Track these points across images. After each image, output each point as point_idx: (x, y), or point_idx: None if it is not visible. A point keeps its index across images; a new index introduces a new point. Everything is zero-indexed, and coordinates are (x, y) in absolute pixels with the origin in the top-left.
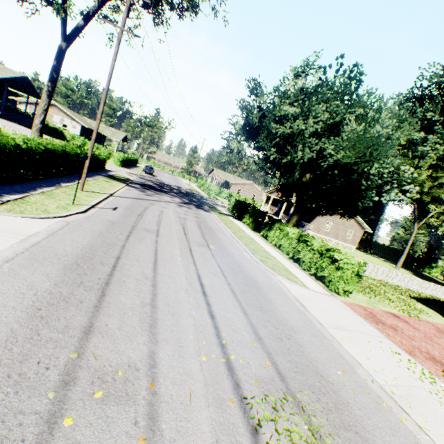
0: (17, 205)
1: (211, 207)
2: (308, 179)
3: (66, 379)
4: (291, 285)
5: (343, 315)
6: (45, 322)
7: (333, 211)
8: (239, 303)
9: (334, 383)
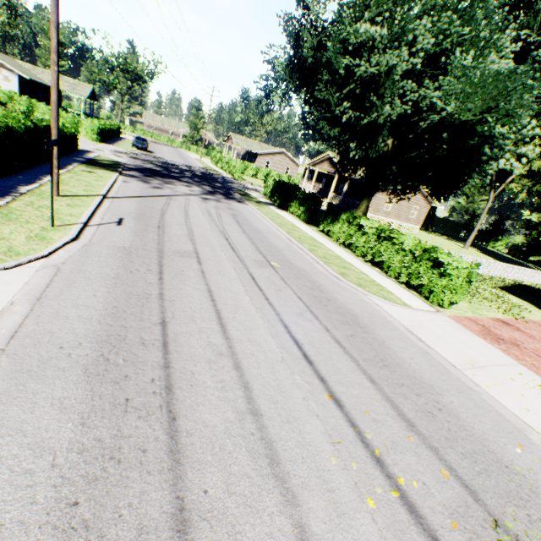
0: None
1: (242, 194)
2: (390, 147)
3: None
4: (391, 307)
5: (465, 341)
6: (97, 539)
7: (416, 190)
8: (356, 362)
9: (525, 474)
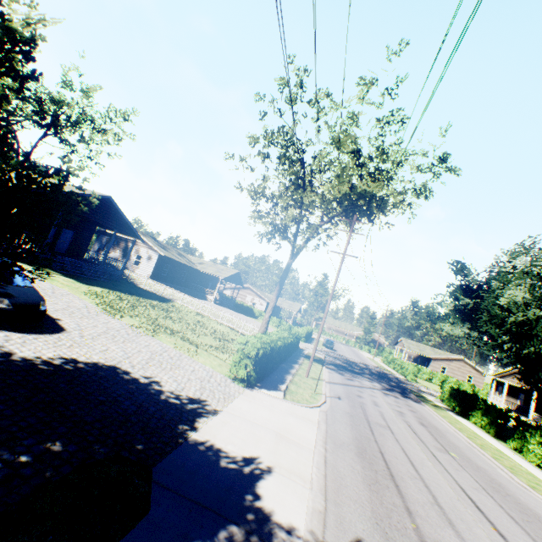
0: (291, 394)
1: (417, 394)
2: None
3: (420, 539)
4: None
5: None
6: (379, 495)
7: None
8: (525, 532)
9: None
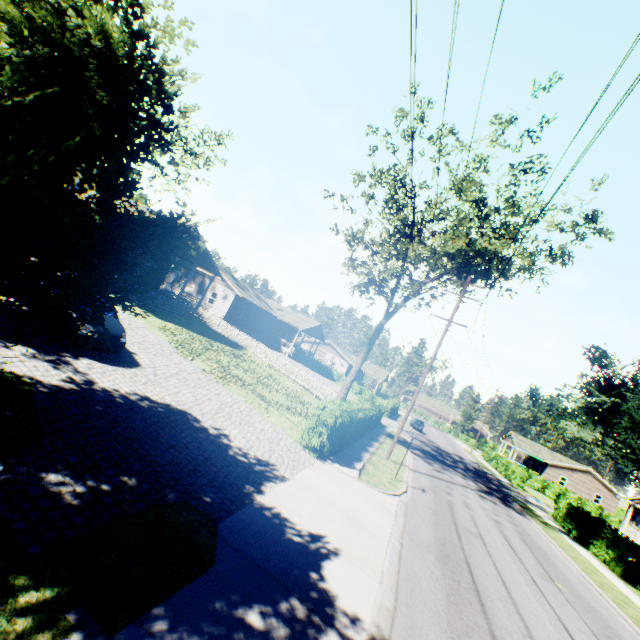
0: (367, 476)
1: (522, 505)
2: None
3: None
4: None
5: None
6: (459, 609)
7: None
8: None
9: None
